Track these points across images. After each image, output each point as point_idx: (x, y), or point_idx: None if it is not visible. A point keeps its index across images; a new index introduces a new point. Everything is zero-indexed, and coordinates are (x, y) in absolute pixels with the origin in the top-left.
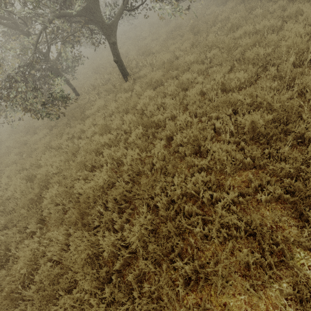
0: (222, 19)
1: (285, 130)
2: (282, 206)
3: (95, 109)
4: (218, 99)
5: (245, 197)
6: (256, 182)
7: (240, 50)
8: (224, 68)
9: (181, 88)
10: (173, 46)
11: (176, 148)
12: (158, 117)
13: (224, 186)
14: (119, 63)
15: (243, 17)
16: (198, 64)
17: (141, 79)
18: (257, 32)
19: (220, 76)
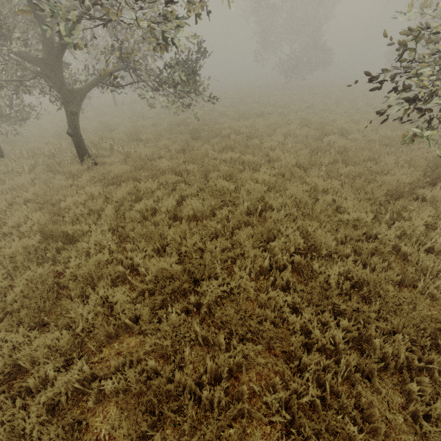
0: (225, 134)
1: (182, 290)
2: (137, 402)
3: (7, 186)
4: (145, 228)
5: (101, 380)
6: (120, 359)
7: (218, 175)
8: (189, 190)
9: (131, 197)
10: (162, 142)
11: (67, 282)
12: (75, 229)
13: (91, 357)
14: (76, 138)
15: (240, 142)
16: (174, 173)
17: (99, 167)
18: (244, 161)
19: (175, 198)
